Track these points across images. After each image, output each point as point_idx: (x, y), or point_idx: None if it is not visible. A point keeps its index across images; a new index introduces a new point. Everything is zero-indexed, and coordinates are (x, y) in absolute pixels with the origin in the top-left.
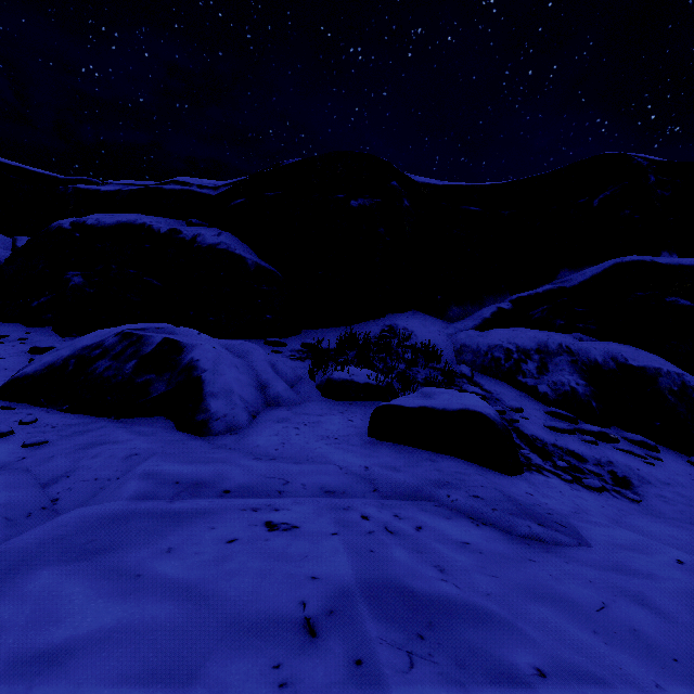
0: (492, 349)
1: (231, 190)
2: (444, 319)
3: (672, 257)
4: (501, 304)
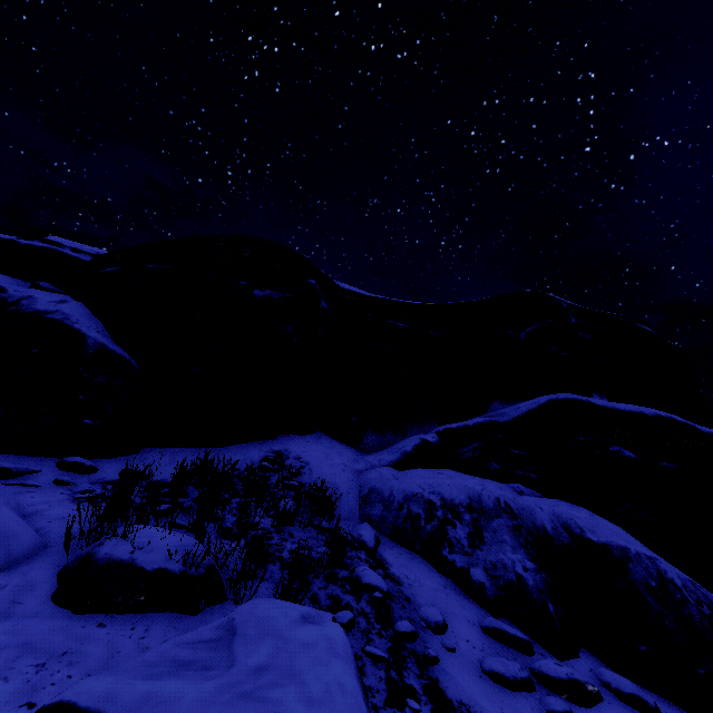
0: (410, 500)
1: (106, 256)
2: (357, 448)
3: (603, 400)
4: (426, 435)
